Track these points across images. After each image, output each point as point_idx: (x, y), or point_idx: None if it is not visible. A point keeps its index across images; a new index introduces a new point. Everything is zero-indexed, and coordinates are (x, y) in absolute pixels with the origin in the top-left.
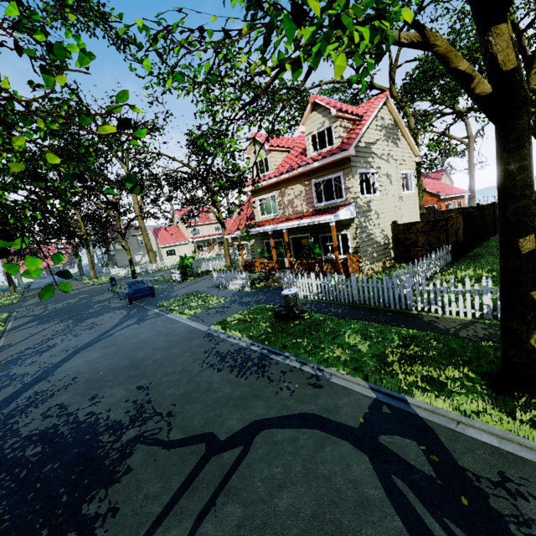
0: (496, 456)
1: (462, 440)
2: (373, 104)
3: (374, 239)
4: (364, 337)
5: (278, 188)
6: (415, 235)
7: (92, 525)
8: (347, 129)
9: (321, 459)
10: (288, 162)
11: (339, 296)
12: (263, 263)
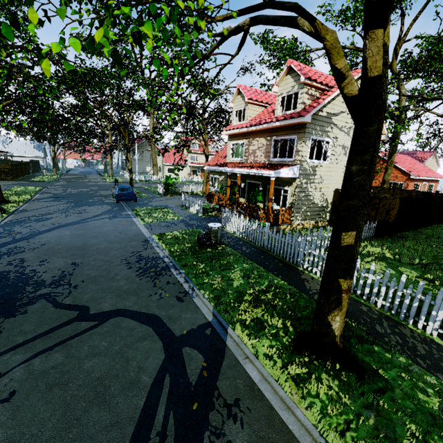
0: (247, 388)
1: (237, 369)
2: None
3: (312, 200)
4: (245, 275)
5: (247, 137)
6: None
7: None
8: (314, 97)
9: (135, 347)
10: (260, 117)
11: (255, 239)
12: (219, 197)
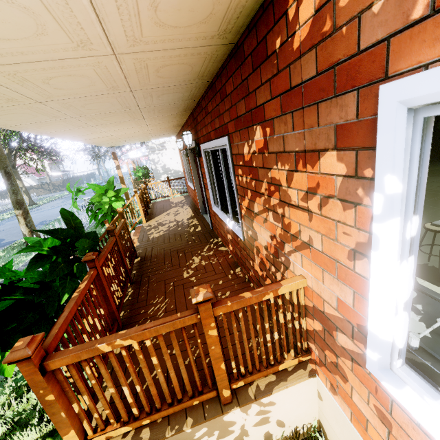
0: None
1: None
2: None
3: (171, 168)
4: None
5: None
6: None
7: None
8: None
9: None
10: None
11: None
12: None
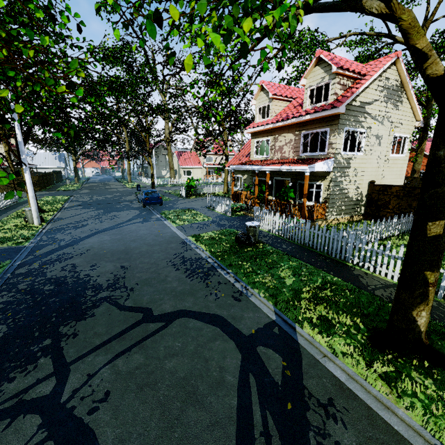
0: (336, 387)
1: (318, 368)
2: (379, 63)
3: (347, 193)
4: (295, 273)
5: (273, 133)
6: (389, 198)
7: (61, 338)
8: (346, 87)
9: (209, 347)
10: (286, 112)
11: (294, 237)
12: (247, 196)
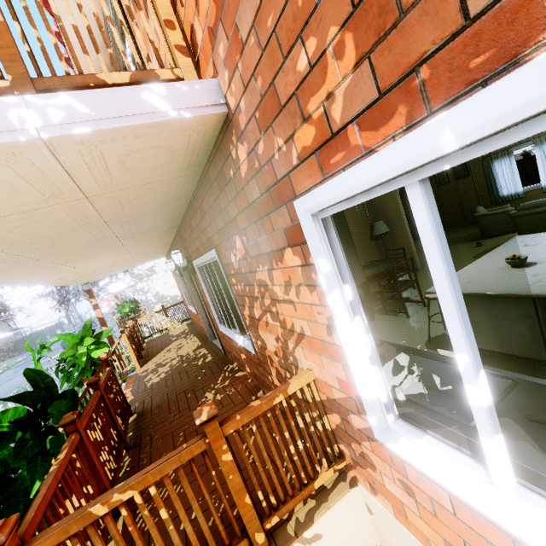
0: None
1: None
2: None
3: (167, 294)
4: None
5: None
6: None
7: None
8: None
9: None
10: None
11: None
12: None
